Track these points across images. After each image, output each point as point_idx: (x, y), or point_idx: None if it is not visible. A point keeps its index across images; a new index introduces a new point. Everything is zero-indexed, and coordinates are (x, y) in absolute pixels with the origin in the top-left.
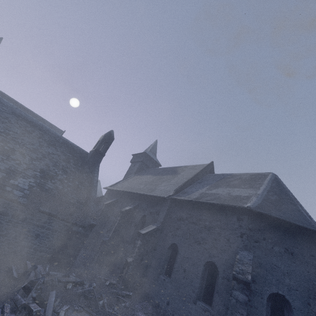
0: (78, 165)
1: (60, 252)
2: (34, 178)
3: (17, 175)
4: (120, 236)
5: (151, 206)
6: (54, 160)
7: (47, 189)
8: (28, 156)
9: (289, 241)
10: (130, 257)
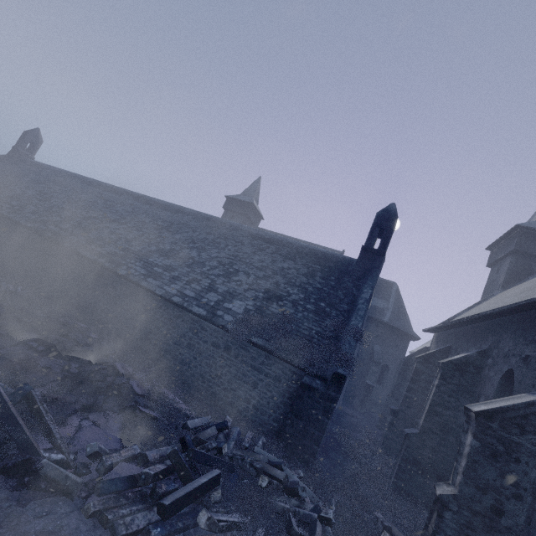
0: (329, 279)
1: (288, 421)
2: (254, 301)
3: (234, 297)
4: (452, 433)
5: (525, 338)
6: (289, 276)
7: (268, 314)
8: (253, 275)
9: None
10: (448, 484)
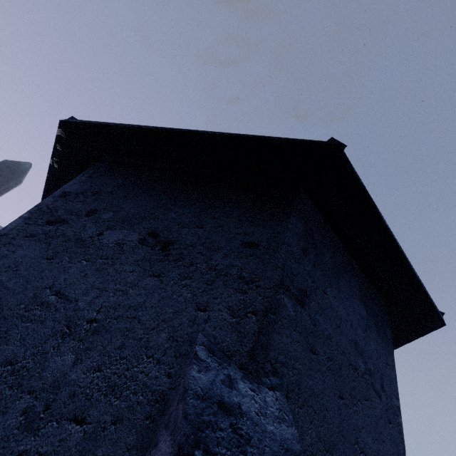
0: None
1: None
2: None
3: None
4: None
5: None
6: None
7: None
8: None
9: (178, 212)
10: None
